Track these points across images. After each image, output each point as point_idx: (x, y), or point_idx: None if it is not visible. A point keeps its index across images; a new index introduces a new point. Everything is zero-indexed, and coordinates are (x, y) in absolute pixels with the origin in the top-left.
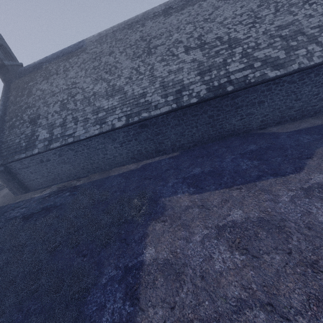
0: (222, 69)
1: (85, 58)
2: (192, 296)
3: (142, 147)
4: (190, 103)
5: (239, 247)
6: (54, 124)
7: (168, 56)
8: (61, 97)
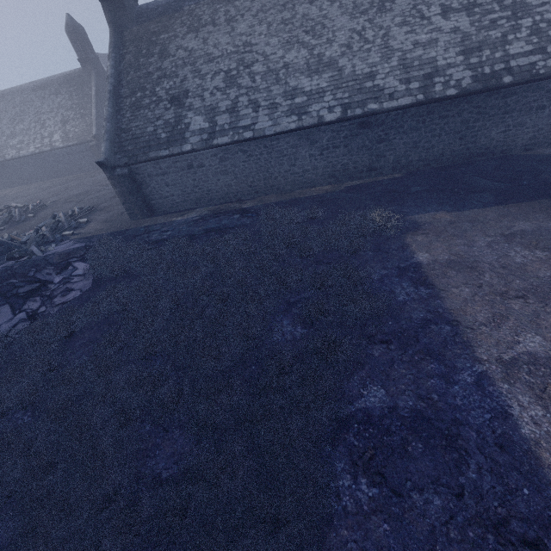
0: (499, 50)
1: (264, 3)
2: (498, 279)
3: (351, 160)
4: (445, 95)
5: (539, 247)
6: (216, 109)
7: (413, 17)
8: (225, 65)
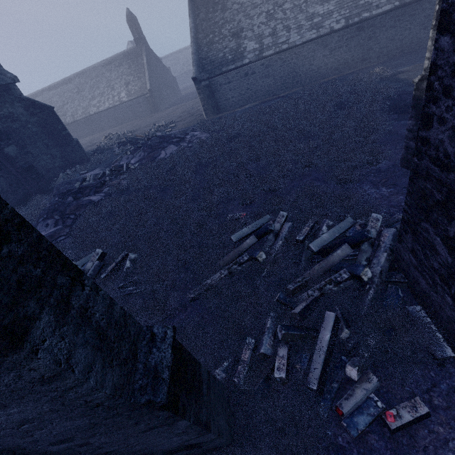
0: None
1: None
2: None
3: (349, 55)
4: None
5: None
6: (262, 35)
7: None
8: (265, 8)
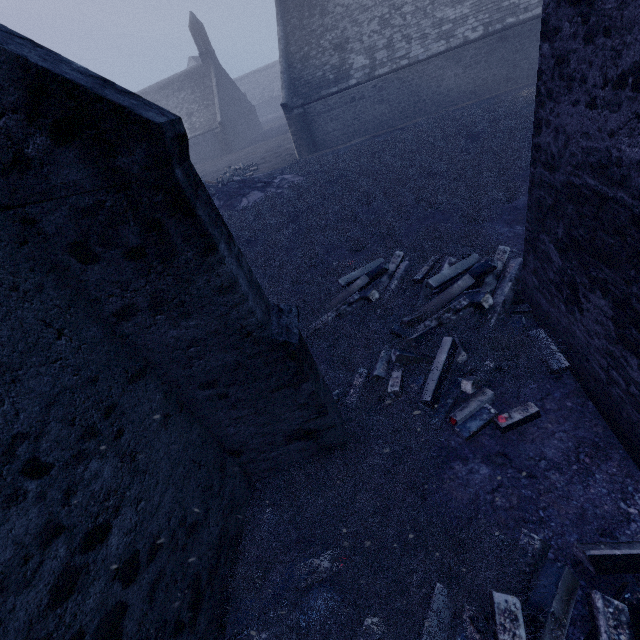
0: None
1: None
2: None
3: (490, 74)
4: None
5: None
6: (374, 48)
7: None
8: (379, 12)
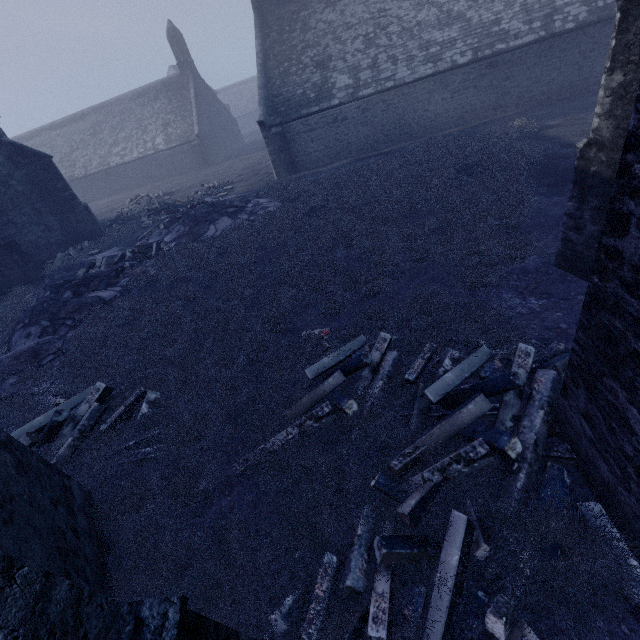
0: None
1: None
2: None
3: (478, 100)
4: (564, 29)
5: None
6: (358, 67)
7: None
8: (363, 31)
